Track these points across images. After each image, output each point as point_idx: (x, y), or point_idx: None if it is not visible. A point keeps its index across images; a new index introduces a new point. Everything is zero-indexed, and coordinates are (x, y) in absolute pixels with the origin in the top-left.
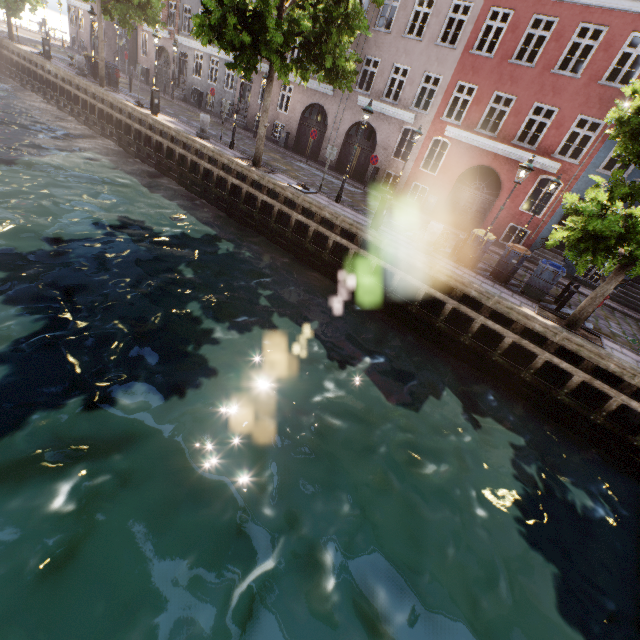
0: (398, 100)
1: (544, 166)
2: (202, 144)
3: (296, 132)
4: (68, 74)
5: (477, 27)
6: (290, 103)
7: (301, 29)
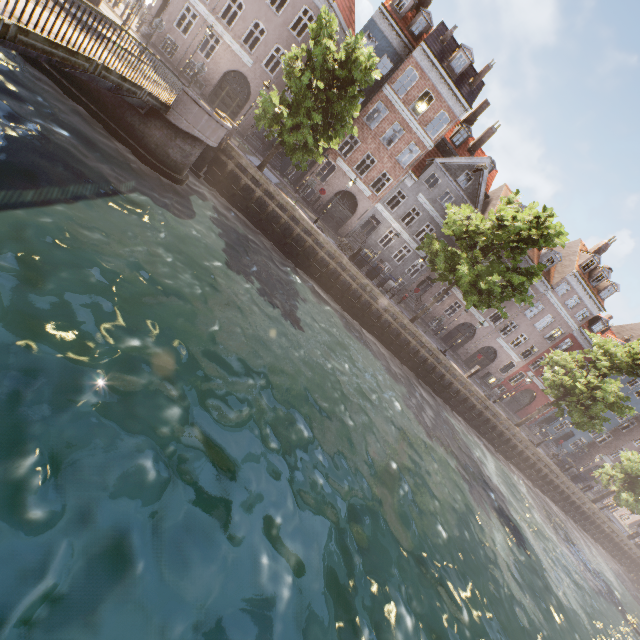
0: (515, 348)
1: (552, 399)
2: (506, 418)
3: (449, 330)
4: (396, 310)
5: (560, 341)
6: (455, 314)
7: None
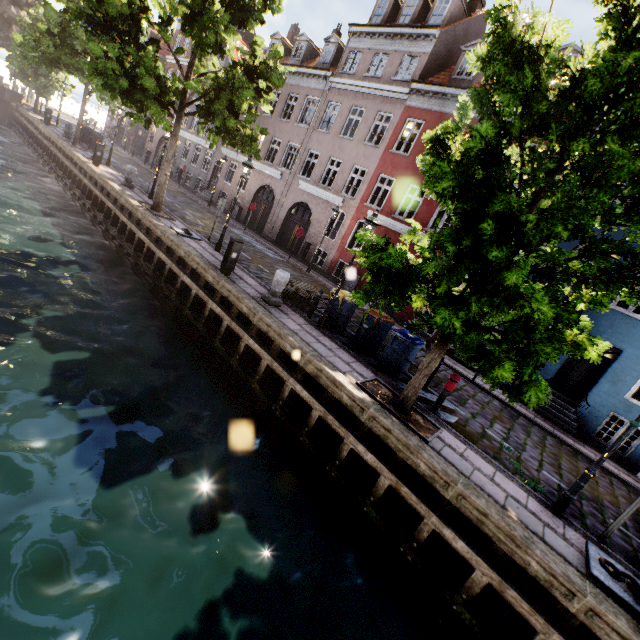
0: (332, 186)
1: None
2: (112, 186)
3: (249, 207)
4: (49, 132)
5: (396, 132)
6: (248, 183)
7: (188, 88)
